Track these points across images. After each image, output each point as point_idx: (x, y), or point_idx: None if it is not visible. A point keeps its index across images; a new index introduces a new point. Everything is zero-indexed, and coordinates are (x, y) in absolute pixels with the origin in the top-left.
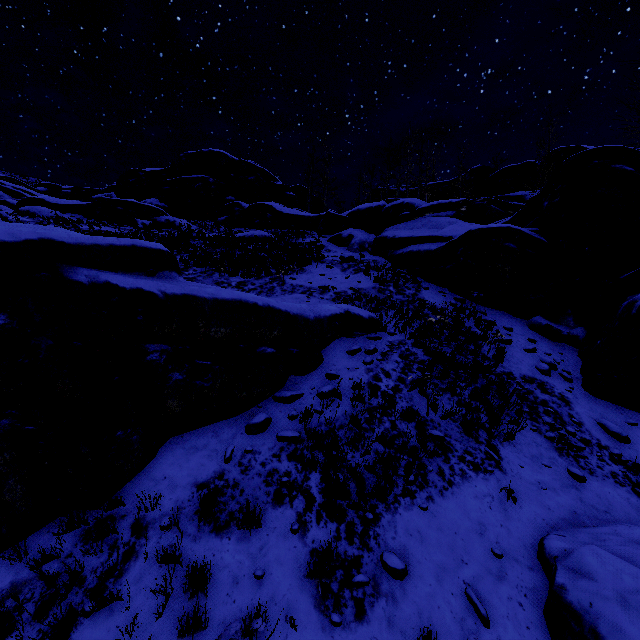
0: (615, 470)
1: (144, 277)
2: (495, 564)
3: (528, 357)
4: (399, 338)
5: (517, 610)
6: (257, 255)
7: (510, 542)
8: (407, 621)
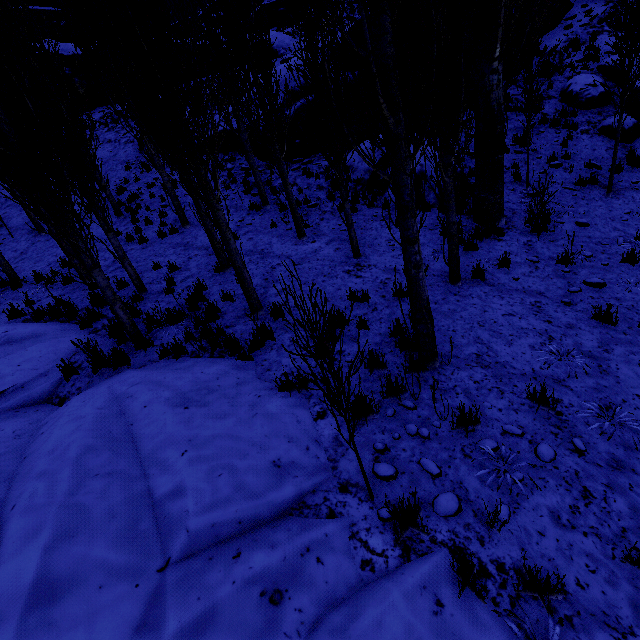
0: None
1: None
2: None
3: None
4: None
5: None
6: None
7: None
8: None
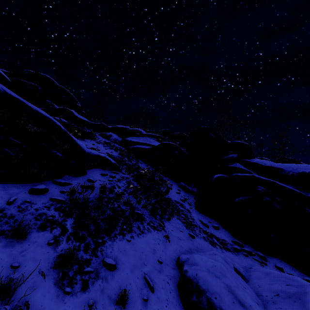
0: (204, 236)
1: None
2: (159, 266)
3: (177, 195)
4: (127, 176)
5: (166, 285)
6: None
7: (166, 257)
8: (112, 290)
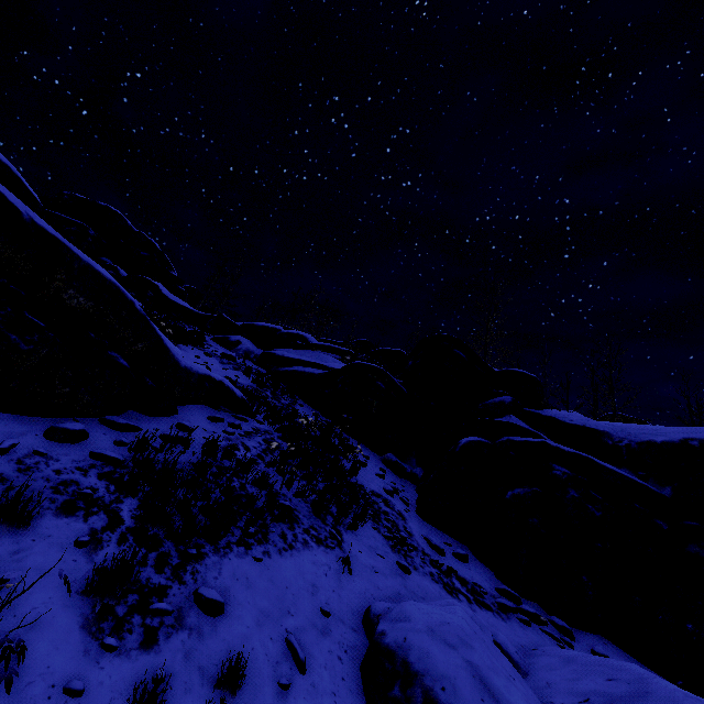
0: (433, 571)
1: None
2: (322, 621)
3: (378, 480)
4: (267, 428)
5: (336, 663)
6: None
7: (339, 605)
8: (211, 657)
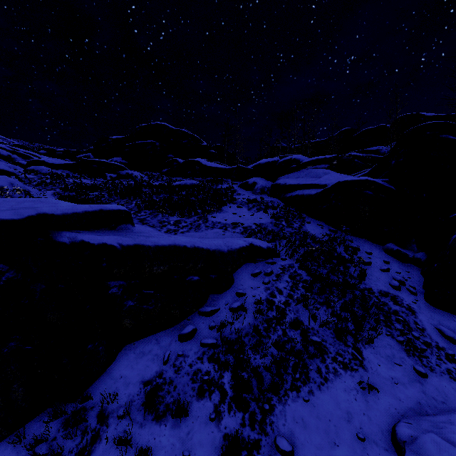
0: (450, 367)
1: (108, 232)
2: (359, 446)
3: (383, 275)
4: (289, 262)
5: None
6: (188, 199)
7: (370, 428)
8: None
